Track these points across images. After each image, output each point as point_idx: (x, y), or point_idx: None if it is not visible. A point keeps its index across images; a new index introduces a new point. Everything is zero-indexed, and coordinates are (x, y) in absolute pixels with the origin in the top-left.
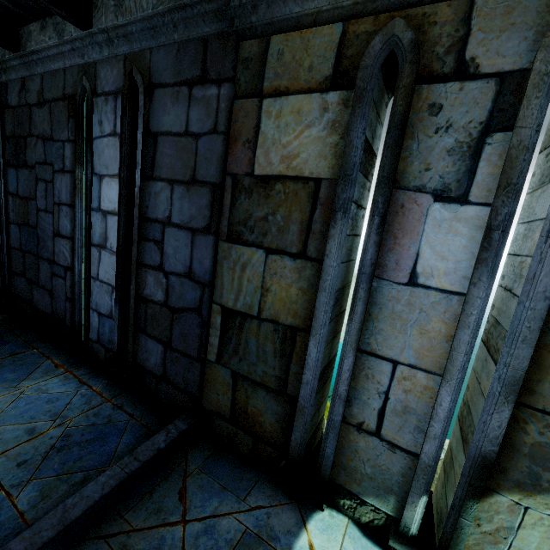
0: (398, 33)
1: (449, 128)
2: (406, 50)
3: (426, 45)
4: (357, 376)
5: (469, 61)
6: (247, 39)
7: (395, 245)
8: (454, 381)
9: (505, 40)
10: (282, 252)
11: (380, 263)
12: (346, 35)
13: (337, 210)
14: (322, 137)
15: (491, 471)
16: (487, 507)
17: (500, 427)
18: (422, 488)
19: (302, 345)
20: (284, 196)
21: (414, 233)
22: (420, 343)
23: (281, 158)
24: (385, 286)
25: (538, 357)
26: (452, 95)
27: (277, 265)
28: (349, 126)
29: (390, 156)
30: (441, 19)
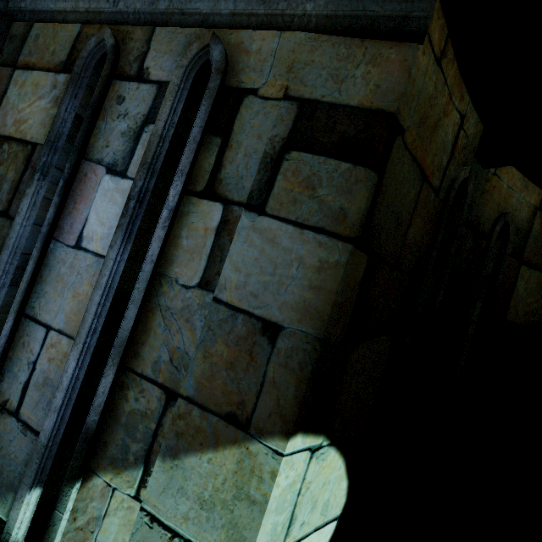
0: (106, 38)
1: (126, 116)
2: (108, 51)
3: (125, 53)
4: (16, 345)
5: (146, 69)
6: (19, 20)
7: (74, 209)
8: (81, 344)
9: (166, 60)
10: None
11: (60, 225)
12: (81, 34)
13: (36, 171)
14: (47, 109)
15: (96, 448)
16: (86, 494)
17: (104, 393)
18: (33, 476)
19: None
20: (7, 155)
21: (89, 199)
22: (71, 306)
23: (14, 121)
24: (59, 248)
25: (146, 319)
26: (132, 92)
27: None
28: (62, 101)
29: (82, 130)
30: (136, 37)
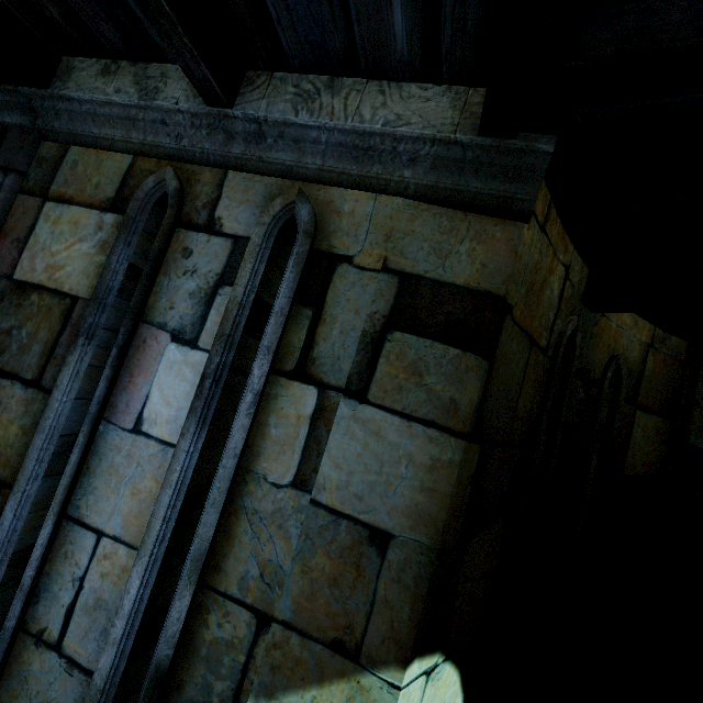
0: (167, 179)
1: (195, 273)
2: (171, 195)
3: (190, 197)
4: (55, 555)
5: (217, 219)
6: (49, 140)
7: (130, 383)
8: (147, 557)
9: (242, 211)
10: (15, 376)
11: (112, 403)
12: (134, 167)
13: (80, 335)
14: (91, 255)
15: (168, 689)
16: None
17: (180, 620)
18: None
19: (2, 508)
20: (38, 309)
21: (149, 372)
22: (130, 506)
23: (46, 266)
24: (111, 431)
25: (228, 524)
26: (201, 244)
27: (5, 392)
28: (112, 249)
29: (140, 287)
30: (204, 179)
